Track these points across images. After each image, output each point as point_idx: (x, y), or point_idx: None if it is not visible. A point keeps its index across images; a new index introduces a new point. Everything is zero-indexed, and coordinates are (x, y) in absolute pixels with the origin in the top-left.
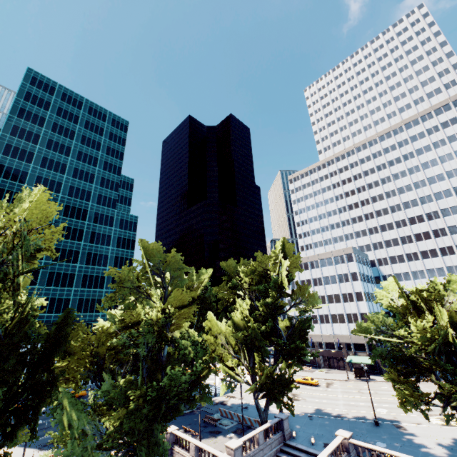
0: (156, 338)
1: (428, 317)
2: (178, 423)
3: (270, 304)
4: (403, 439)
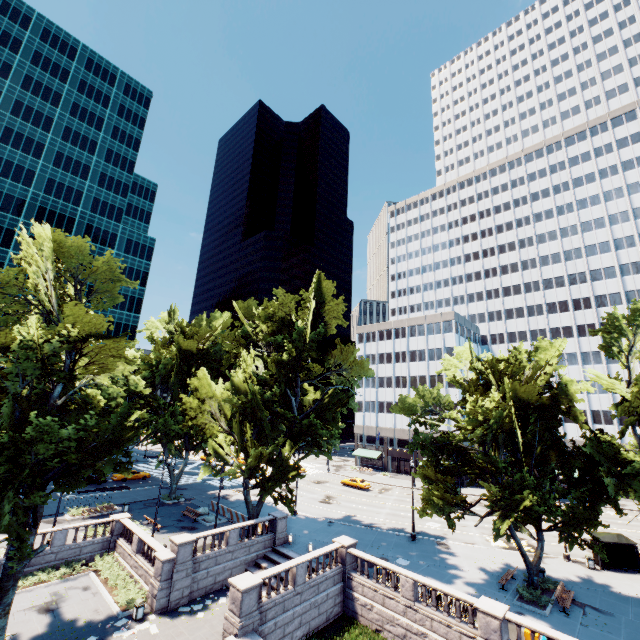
0: (40, 370)
1: (493, 395)
2: (147, 514)
3: (286, 363)
4: (437, 558)
